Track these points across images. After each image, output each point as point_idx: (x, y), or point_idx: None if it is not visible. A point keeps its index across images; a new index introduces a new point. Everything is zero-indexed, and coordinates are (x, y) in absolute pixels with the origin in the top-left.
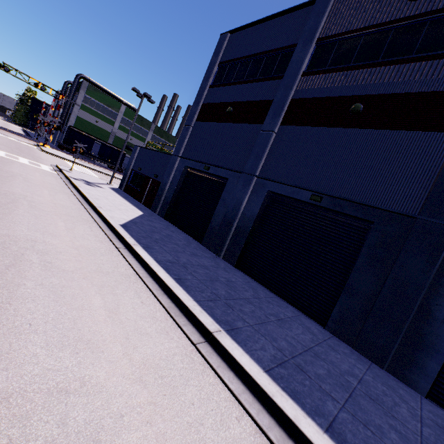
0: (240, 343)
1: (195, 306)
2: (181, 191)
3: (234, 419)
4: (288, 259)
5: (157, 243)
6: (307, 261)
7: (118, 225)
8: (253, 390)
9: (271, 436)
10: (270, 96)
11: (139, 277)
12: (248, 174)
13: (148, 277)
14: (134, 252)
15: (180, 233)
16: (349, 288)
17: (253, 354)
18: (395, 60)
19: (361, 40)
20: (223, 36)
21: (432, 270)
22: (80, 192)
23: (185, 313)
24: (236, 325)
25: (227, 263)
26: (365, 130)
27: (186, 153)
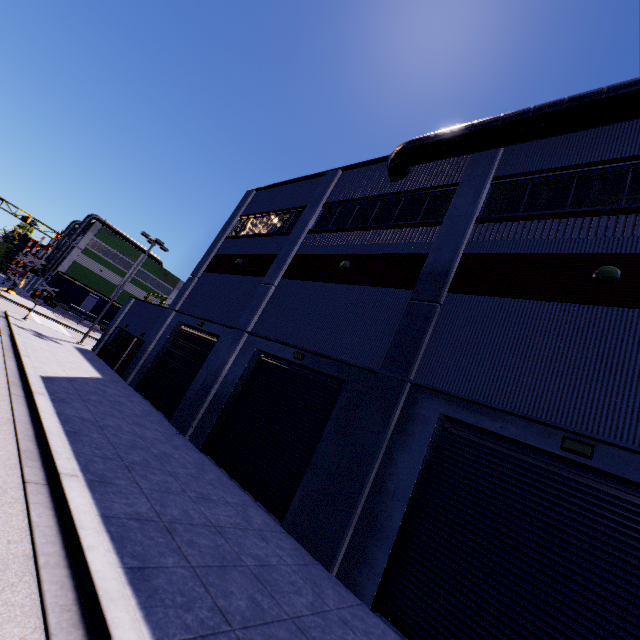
0: (96, 491)
1: (65, 452)
2: (167, 353)
3: (5, 540)
4: (264, 434)
5: (83, 402)
6: (283, 435)
7: (37, 375)
8: (65, 528)
9: (41, 559)
10: (278, 250)
11: (13, 422)
12: (239, 330)
13: (28, 424)
14: (32, 400)
15: (145, 405)
16: (314, 463)
17: (104, 502)
18: (378, 226)
19: (357, 208)
20: (248, 192)
21: (385, 430)
22: (14, 340)
23: (46, 459)
24: (115, 481)
25: (189, 444)
26: (349, 286)
27: (184, 307)
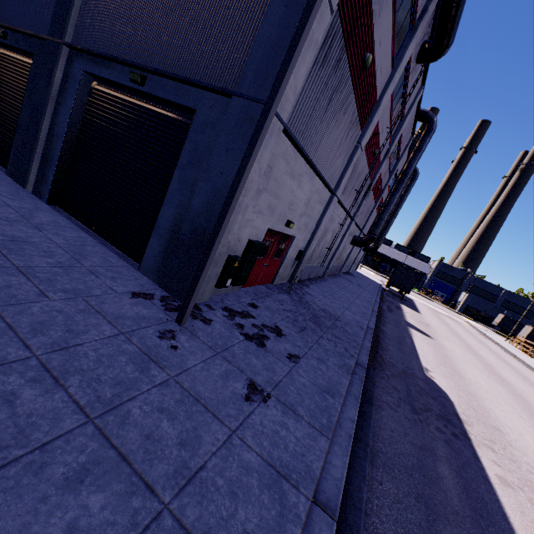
0: None
1: None
2: None
3: None
4: None
5: None
6: (8, 114)
7: None
8: None
9: None
10: None
11: None
12: None
13: None
14: None
15: None
16: (19, 128)
17: None
18: None
19: None
20: None
21: (49, 90)
22: None
23: None
24: None
25: None
26: None
27: None
